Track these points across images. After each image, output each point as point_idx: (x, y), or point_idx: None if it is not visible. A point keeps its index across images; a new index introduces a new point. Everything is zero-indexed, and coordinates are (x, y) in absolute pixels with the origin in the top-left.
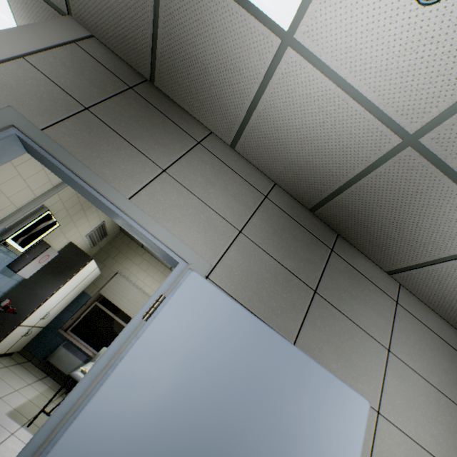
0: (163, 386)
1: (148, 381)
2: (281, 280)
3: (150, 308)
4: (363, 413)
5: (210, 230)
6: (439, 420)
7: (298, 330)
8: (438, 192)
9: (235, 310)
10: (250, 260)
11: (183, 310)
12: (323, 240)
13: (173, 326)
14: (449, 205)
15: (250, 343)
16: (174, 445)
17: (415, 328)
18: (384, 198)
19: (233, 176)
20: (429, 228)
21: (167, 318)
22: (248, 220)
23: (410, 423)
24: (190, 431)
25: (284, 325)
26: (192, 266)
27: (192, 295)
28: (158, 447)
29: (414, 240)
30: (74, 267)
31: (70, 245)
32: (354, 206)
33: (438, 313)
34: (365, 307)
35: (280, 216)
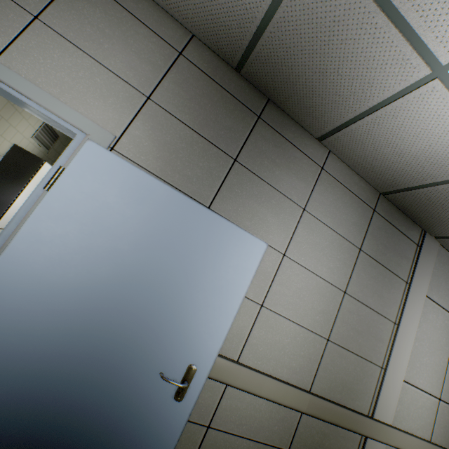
0: (71, 241)
1: (56, 238)
2: (198, 150)
3: (50, 180)
4: (260, 252)
5: (110, 97)
6: (338, 258)
7: (214, 196)
8: (356, 17)
9: (139, 177)
10: (162, 130)
11: (82, 178)
12: (249, 106)
13: (74, 193)
14: (367, 36)
15: (156, 205)
16: (88, 280)
17: (336, 190)
18: (304, 38)
19: (134, 25)
20: (349, 74)
21: (66, 186)
22: (157, 84)
23: (312, 261)
24: (101, 270)
25: (200, 192)
26: (92, 137)
27: (90, 164)
28: (74, 281)
29: (337, 95)
30: (28, 171)
31: (15, 149)
32: (276, 55)
33: (362, 176)
34: (287, 173)
35: (199, 79)
